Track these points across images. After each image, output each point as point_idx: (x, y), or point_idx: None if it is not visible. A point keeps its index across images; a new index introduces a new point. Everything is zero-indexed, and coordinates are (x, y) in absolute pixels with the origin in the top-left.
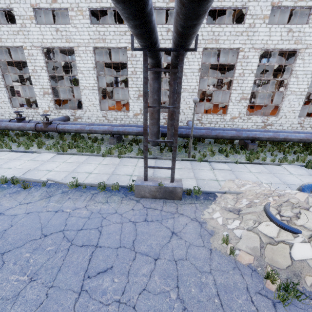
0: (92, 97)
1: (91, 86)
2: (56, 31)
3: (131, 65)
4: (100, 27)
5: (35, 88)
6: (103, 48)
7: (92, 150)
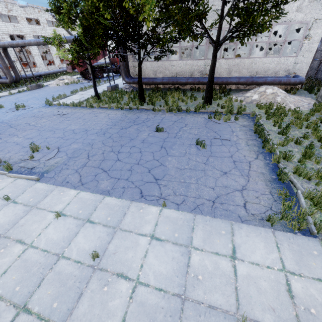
0: None
1: None
2: None
3: None
4: None
5: None
6: None
7: None
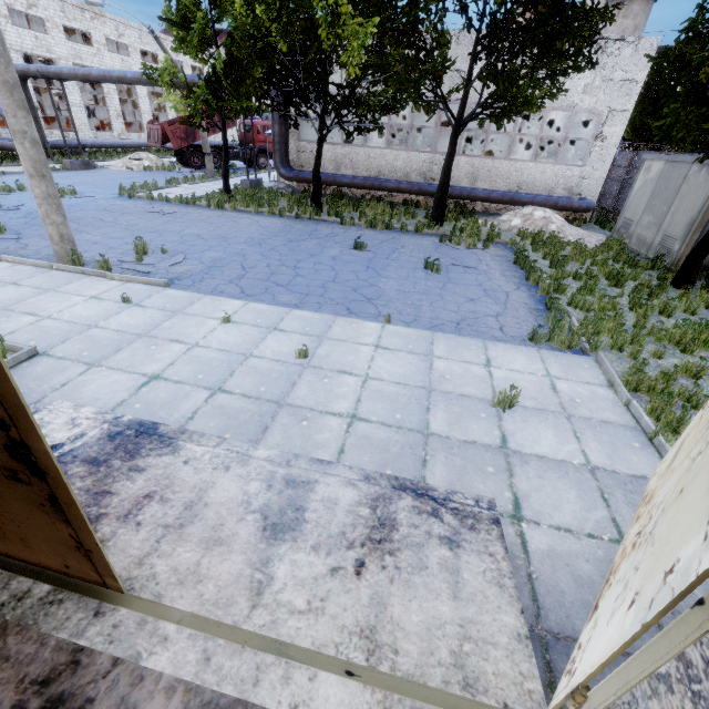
0: None
1: None
2: None
3: None
4: None
5: None
6: None
7: None
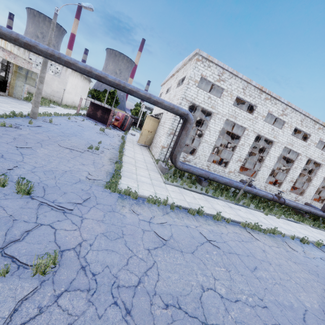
0: (266, 173)
1: (270, 166)
2: (272, 130)
3: (297, 163)
4: (294, 138)
5: (235, 155)
6: (288, 148)
7: (321, 227)
